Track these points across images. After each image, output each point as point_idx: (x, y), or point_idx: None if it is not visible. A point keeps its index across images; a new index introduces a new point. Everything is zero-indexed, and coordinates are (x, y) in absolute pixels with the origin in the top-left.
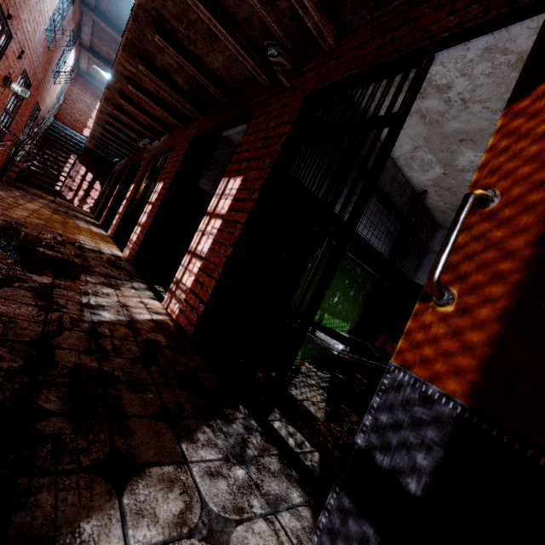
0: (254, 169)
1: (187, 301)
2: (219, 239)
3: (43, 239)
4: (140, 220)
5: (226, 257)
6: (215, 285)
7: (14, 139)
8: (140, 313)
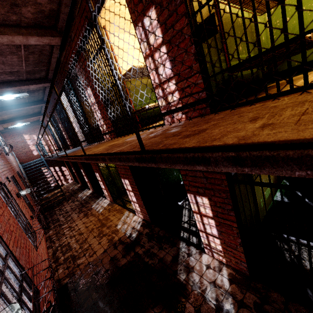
0: (214, 196)
1: (228, 258)
2: (222, 231)
3: (133, 262)
4: (131, 199)
5: (239, 243)
6: (244, 255)
7: (40, 205)
8: (222, 281)
